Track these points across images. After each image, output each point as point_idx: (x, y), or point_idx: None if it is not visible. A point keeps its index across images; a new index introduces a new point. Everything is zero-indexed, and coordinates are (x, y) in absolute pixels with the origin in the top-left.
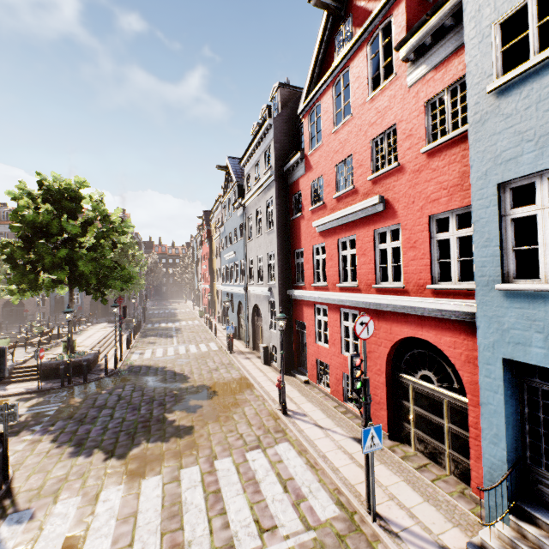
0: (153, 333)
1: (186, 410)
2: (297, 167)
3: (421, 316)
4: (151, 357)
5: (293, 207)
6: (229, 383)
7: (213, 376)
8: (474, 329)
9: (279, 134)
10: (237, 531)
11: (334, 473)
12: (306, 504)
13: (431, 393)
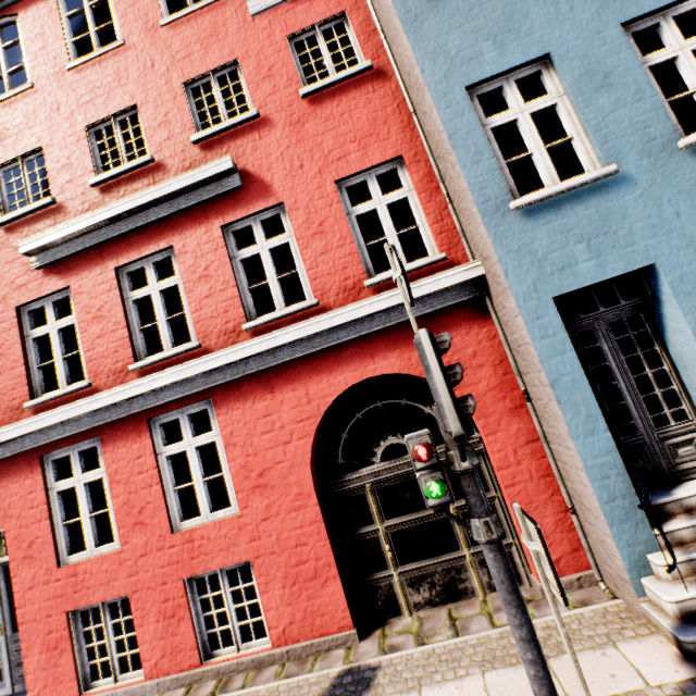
0: None
1: None
2: None
3: (366, 337)
4: None
5: None
6: None
7: None
8: (457, 317)
9: None
10: None
11: None
12: None
13: (412, 470)
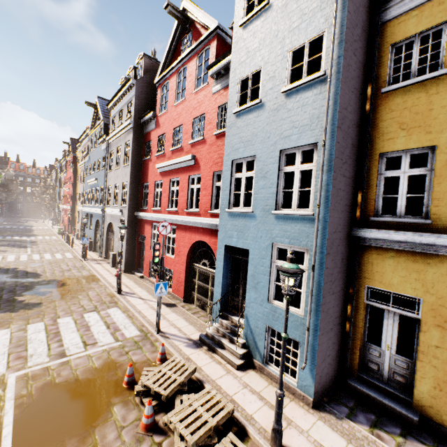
0: (5, 243)
1: (36, 294)
2: (150, 122)
3: (205, 228)
4: (1, 261)
5: (146, 151)
6: (79, 278)
7: (65, 274)
8: None
9: (140, 93)
10: (69, 347)
11: (143, 318)
12: (120, 332)
13: (206, 272)
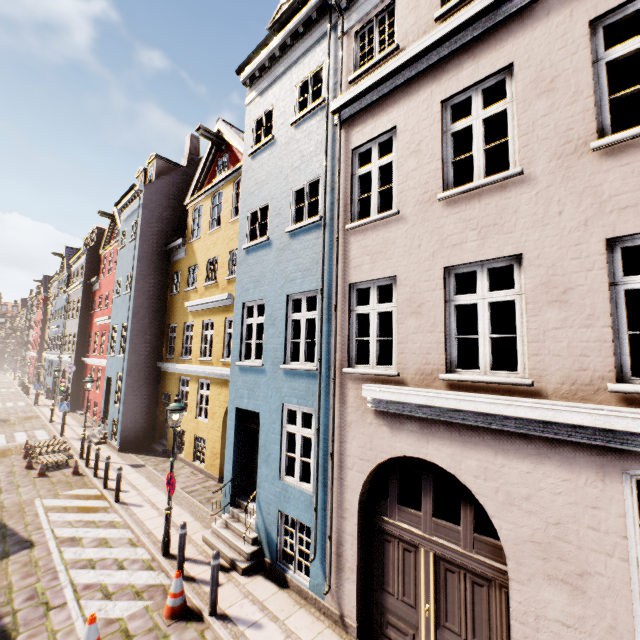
0: None
1: None
2: (97, 283)
3: None
4: None
5: (94, 305)
6: (22, 417)
7: (10, 415)
8: None
9: (91, 258)
10: None
11: (59, 432)
12: (36, 438)
13: None
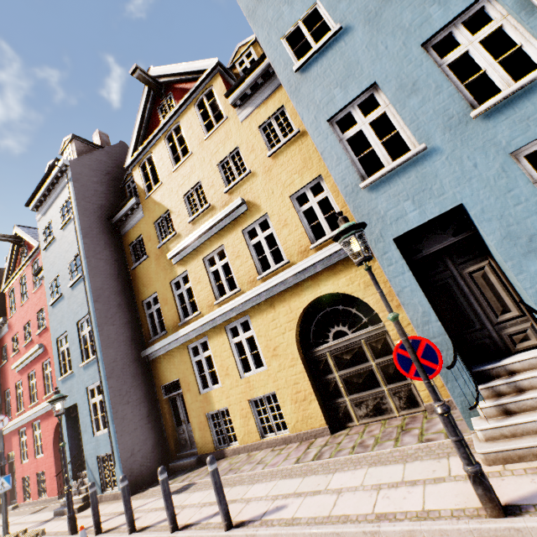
0: None
1: None
2: (4, 326)
3: None
4: None
5: (4, 356)
6: None
7: None
8: None
9: None
10: None
11: None
12: None
13: None
